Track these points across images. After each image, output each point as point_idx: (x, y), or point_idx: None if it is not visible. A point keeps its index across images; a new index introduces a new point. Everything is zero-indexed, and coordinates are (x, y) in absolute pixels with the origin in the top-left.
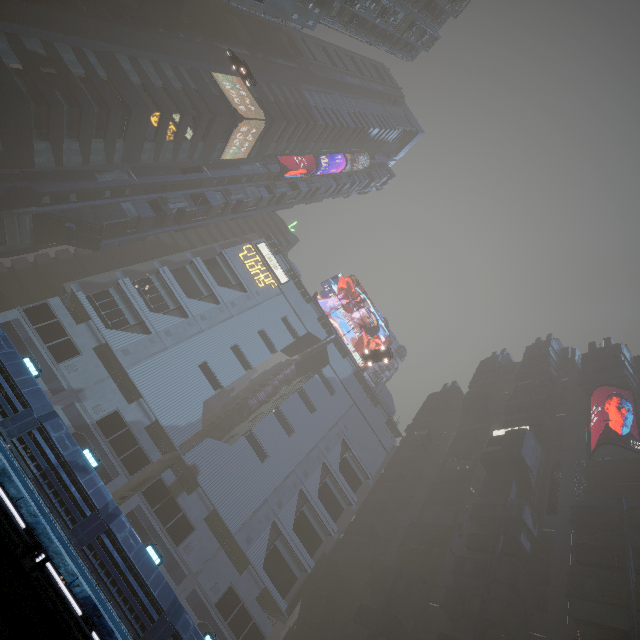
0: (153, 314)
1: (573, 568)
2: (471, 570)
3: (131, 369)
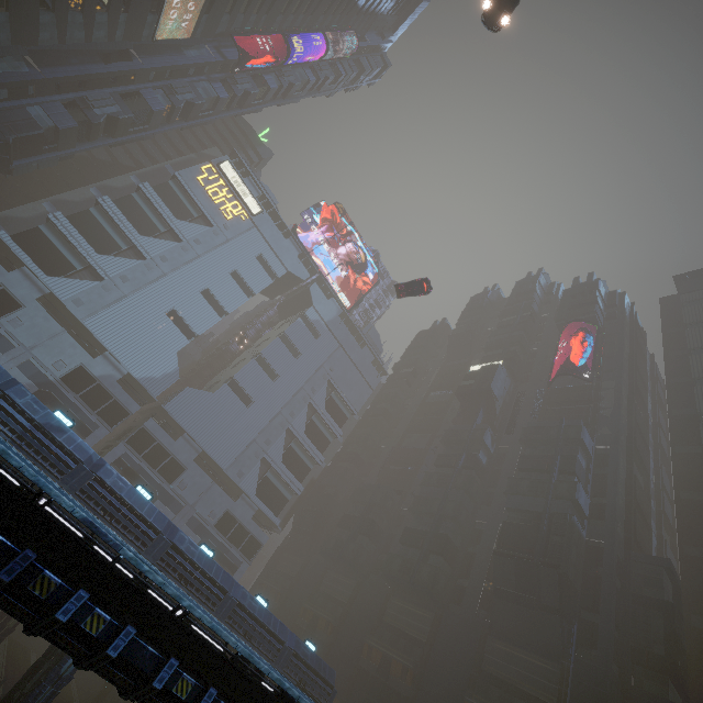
0: (101, 256)
1: (516, 474)
2: (436, 482)
3: (88, 321)
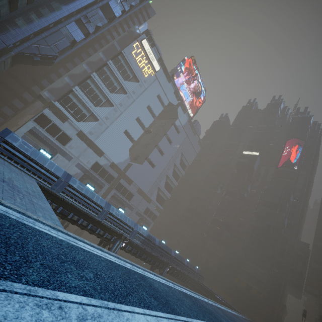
0: (96, 108)
1: (258, 203)
2: (227, 203)
3: (96, 141)
